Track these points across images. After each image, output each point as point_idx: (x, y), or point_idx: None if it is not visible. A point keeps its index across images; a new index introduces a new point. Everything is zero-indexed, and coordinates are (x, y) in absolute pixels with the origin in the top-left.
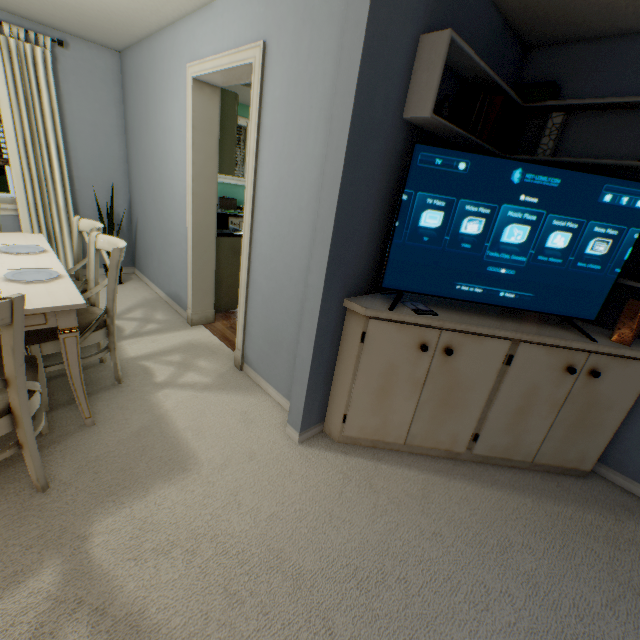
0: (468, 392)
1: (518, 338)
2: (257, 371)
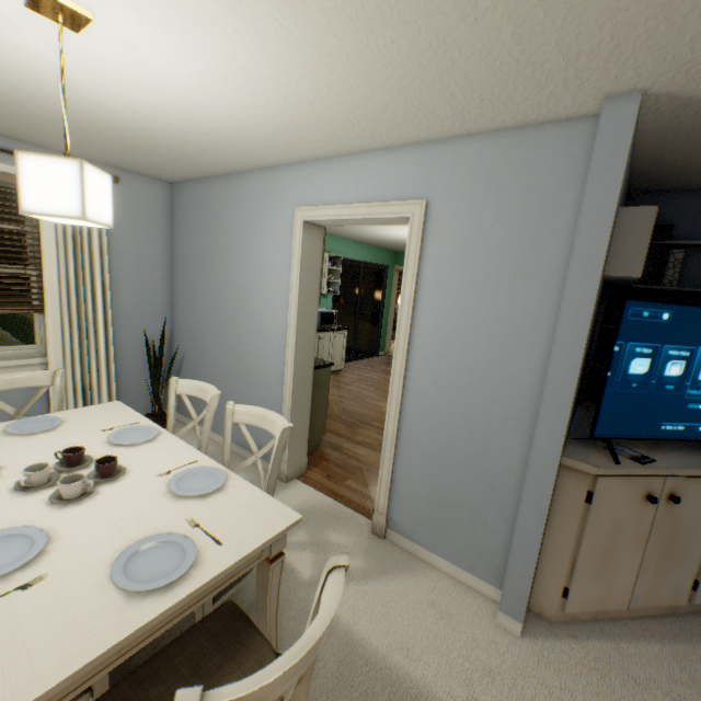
0: (689, 537)
1: None
2: (413, 538)
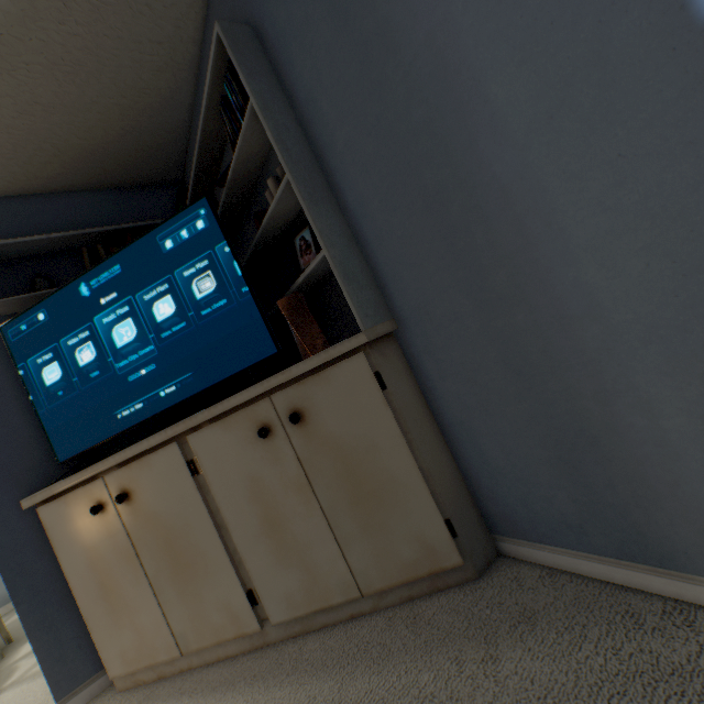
0: (190, 534)
1: (173, 434)
2: None
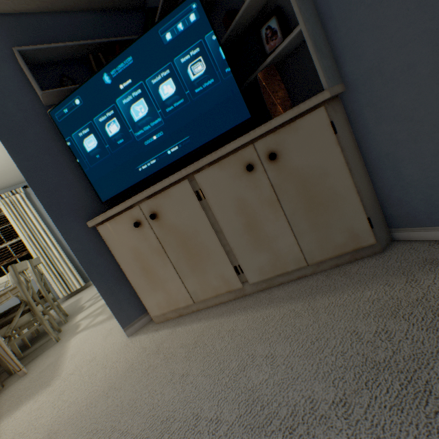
0: (197, 236)
1: (186, 174)
2: None
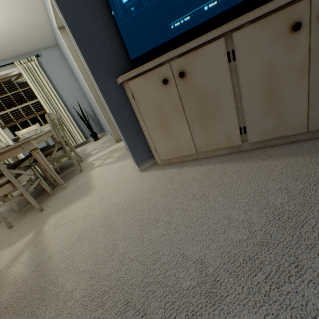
0: (216, 98)
1: (226, 31)
2: None
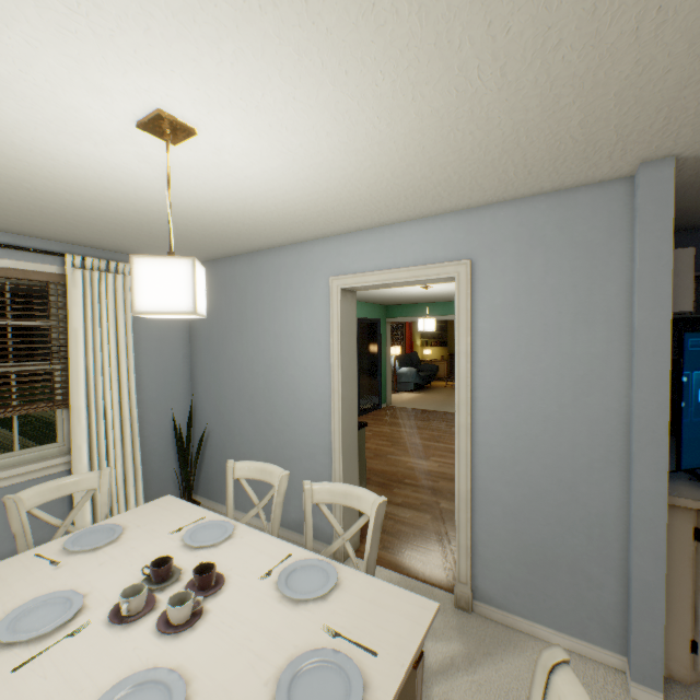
0: None
1: None
2: (506, 607)
